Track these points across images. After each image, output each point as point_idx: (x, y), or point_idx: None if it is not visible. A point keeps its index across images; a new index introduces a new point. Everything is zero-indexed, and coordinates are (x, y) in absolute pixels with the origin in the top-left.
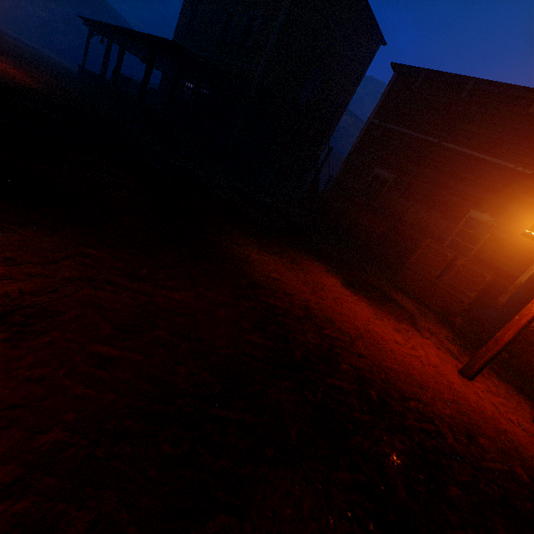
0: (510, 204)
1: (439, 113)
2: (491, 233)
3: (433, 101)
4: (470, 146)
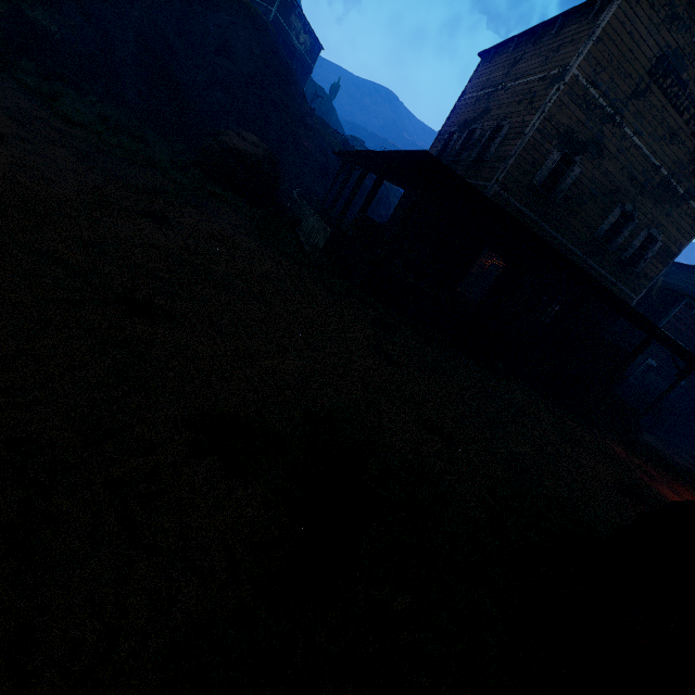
0: (693, 376)
1: (691, 331)
2: (681, 389)
3: (692, 323)
4: (693, 350)
